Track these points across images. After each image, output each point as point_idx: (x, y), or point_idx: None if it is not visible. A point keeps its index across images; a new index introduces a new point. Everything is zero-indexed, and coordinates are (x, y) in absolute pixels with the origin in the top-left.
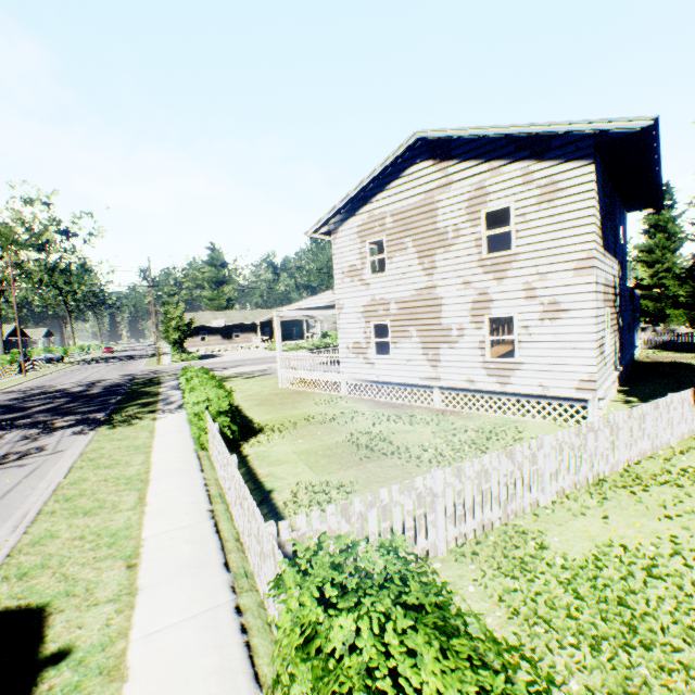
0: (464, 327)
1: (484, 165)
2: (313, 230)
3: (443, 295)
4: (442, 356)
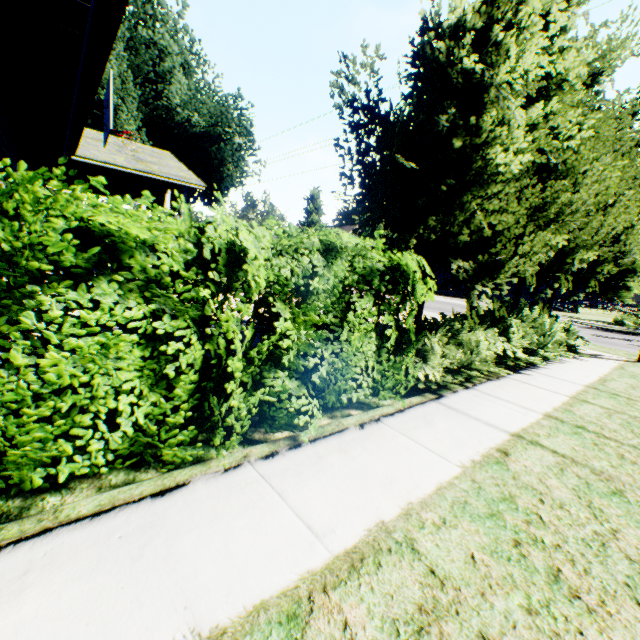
0: None
1: None
2: None
3: None
4: None
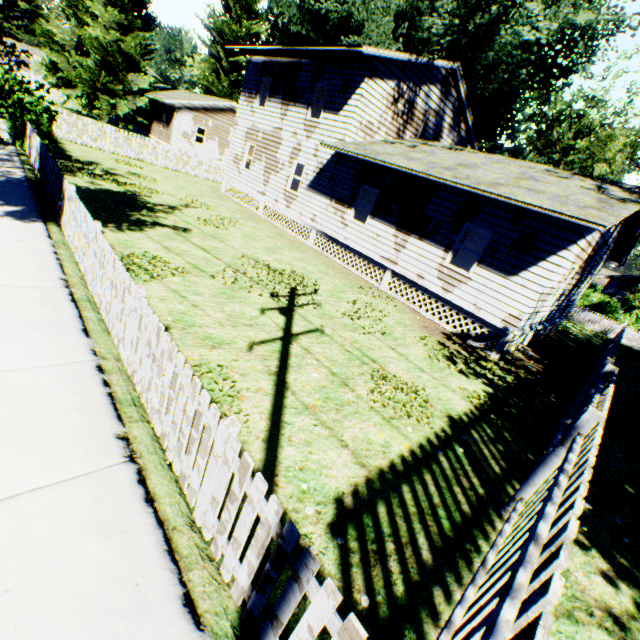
0: None
1: None
2: None
3: None
4: None
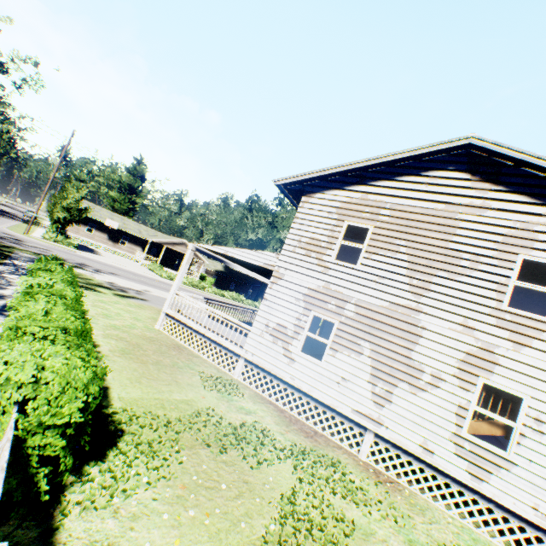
0: (443, 377)
1: (542, 207)
2: (286, 181)
3: (427, 326)
4: (396, 397)
